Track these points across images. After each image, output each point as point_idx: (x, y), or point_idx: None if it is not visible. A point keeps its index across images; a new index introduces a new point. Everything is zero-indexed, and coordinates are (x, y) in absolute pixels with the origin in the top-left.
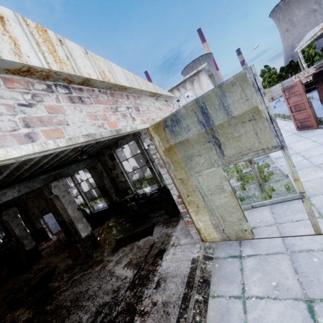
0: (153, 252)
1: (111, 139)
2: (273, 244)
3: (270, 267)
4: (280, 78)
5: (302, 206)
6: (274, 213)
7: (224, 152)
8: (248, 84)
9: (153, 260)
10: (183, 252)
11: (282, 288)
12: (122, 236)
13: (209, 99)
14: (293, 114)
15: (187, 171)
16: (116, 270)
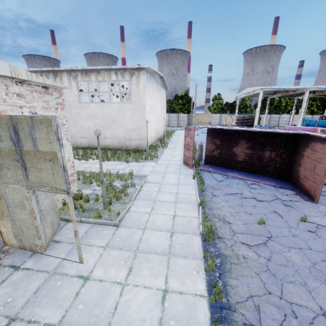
0: None
1: None
2: (53, 261)
3: (26, 283)
4: (222, 110)
5: (108, 233)
6: (87, 232)
7: (28, 176)
8: (52, 130)
9: None
10: None
11: (9, 305)
12: None
13: (22, 123)
14: (185, 150)
15: None
16: None
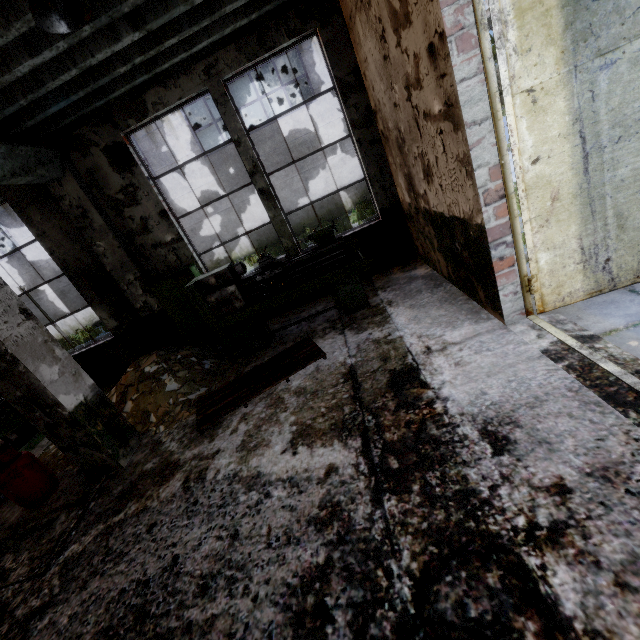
0: (375, 384)
1: (138, 47)
2: None
3: None
4: None
5: None
6: None
7: None
8: None
9: (397, 397)
10: (487, 351)
11: None
12: (207, 390)
13: None
14: None
15: (566, 53)
16: (265, 465)
